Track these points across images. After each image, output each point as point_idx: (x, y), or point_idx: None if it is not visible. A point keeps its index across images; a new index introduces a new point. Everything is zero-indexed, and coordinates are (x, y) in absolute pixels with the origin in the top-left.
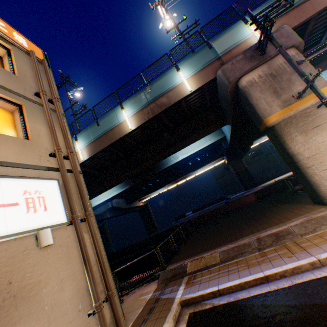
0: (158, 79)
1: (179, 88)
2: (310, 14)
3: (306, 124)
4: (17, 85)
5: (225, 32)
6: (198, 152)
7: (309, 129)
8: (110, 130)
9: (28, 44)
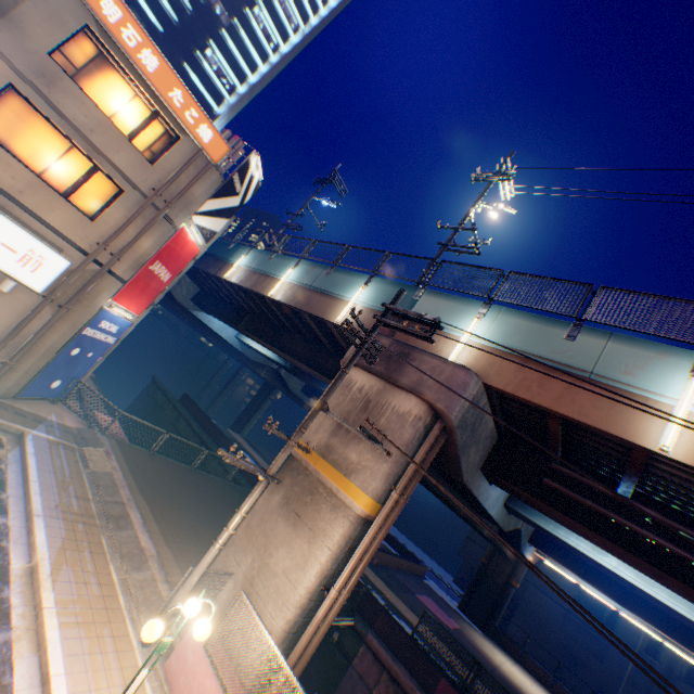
0: (347, 272)
1: (341, 305)
2: (542, 400)
3: (299, 498)
4: (141, 174)
5: (452, 296)
6: None
7: (292, 507)
8: (267, 275)
9: (214, 140)
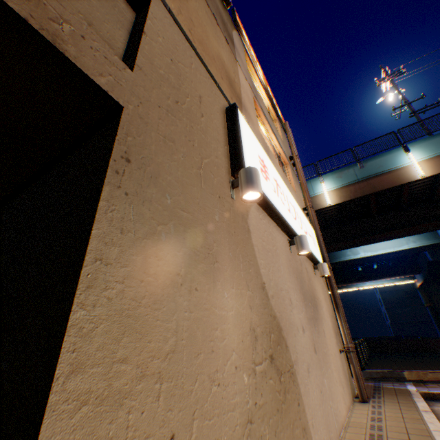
0: (376, 157)
1: (405, 170)
2: None
3: None
4: (284, 149)
5: None
6: (389, 254)
7: None
8: None
9: (280, 116)
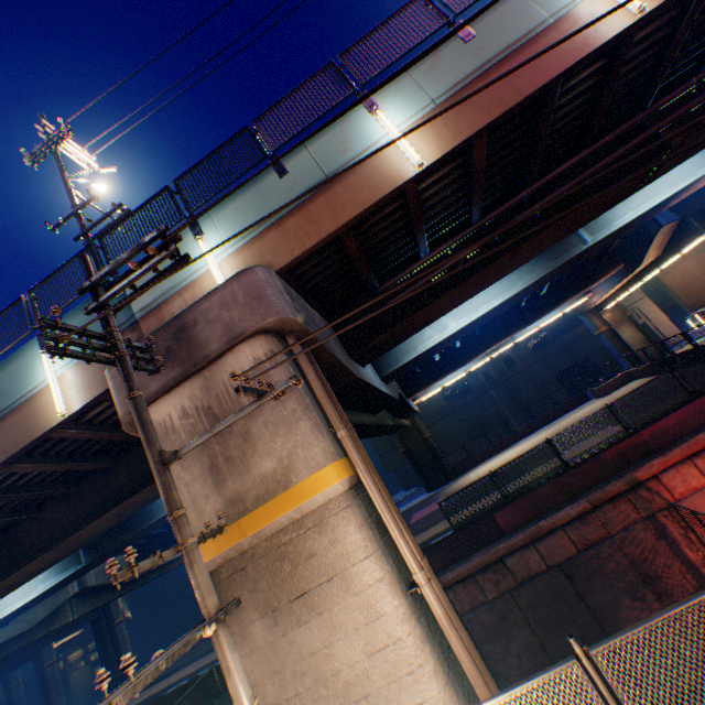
0: (1, 367)
1: (44, 399)
2: (328, 229)
3: (279, 585)
4: None
5: None
6: None
7: (286, 602)
8: None
9: None
